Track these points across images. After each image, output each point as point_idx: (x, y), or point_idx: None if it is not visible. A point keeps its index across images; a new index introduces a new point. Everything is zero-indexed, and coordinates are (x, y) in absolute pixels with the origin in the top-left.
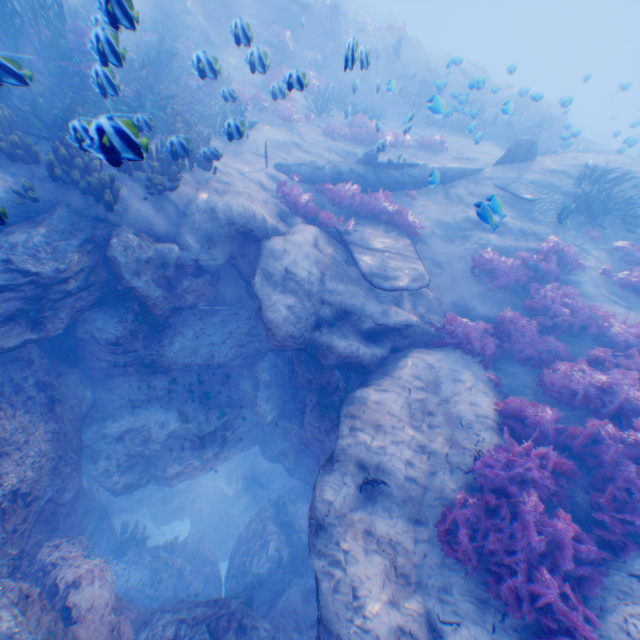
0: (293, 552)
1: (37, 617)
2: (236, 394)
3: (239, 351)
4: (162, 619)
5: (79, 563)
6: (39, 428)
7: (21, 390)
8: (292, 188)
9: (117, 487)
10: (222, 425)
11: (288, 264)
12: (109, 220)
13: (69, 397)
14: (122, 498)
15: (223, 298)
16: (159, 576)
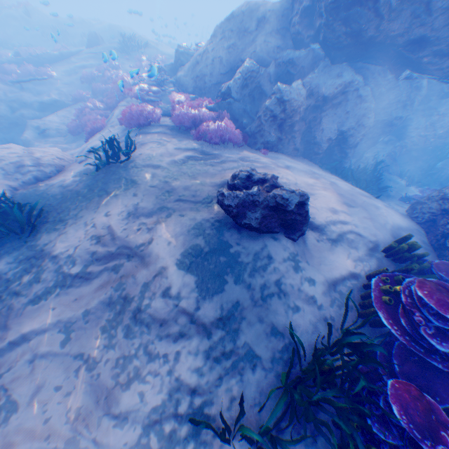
0: None
1: None
2: None
3: None
4: None
5: None
6: None
7: None
8: None
9: None
10: None
11: None
12: None
13: None
14: None
15: None
16: None
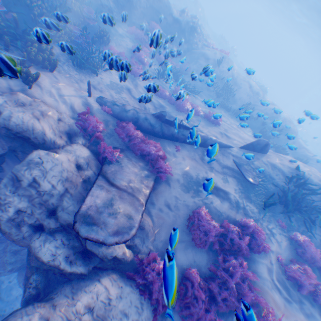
0: None
1: None
2: None
3: None
4: None
5: None
6: None
7: None
8: (89, 117)
9: None
10: None
11: (38, 174)
12: None
13: None
14: None
15: (7, 173)
16: None
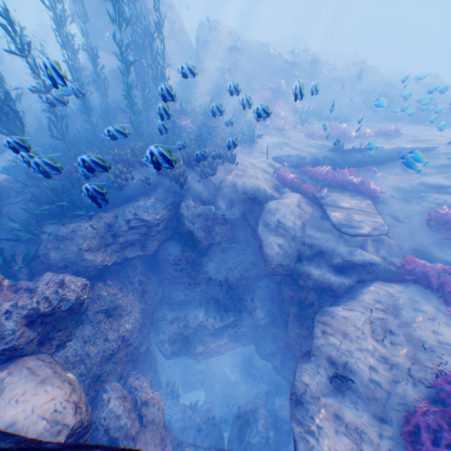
0: (277, 435)
1: (128, 410)
2: (241, 304)
3: (244, 274)
4: (187, 446)
5: (147, 390)
6: (136, 305)
7: (131, 282)
8: (283, 170)
9: (167, 353)
10: (231, 324)
11: (279, 217)
12: (180, 193)
13: (150, 290)
14: (166, 365)
15: (236, 239)
16: (184, 424)
